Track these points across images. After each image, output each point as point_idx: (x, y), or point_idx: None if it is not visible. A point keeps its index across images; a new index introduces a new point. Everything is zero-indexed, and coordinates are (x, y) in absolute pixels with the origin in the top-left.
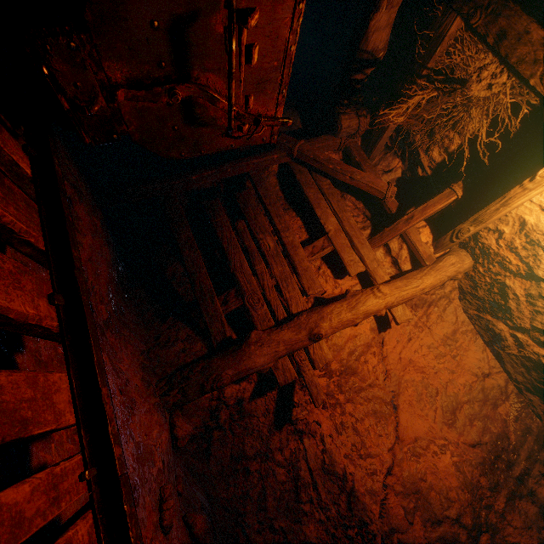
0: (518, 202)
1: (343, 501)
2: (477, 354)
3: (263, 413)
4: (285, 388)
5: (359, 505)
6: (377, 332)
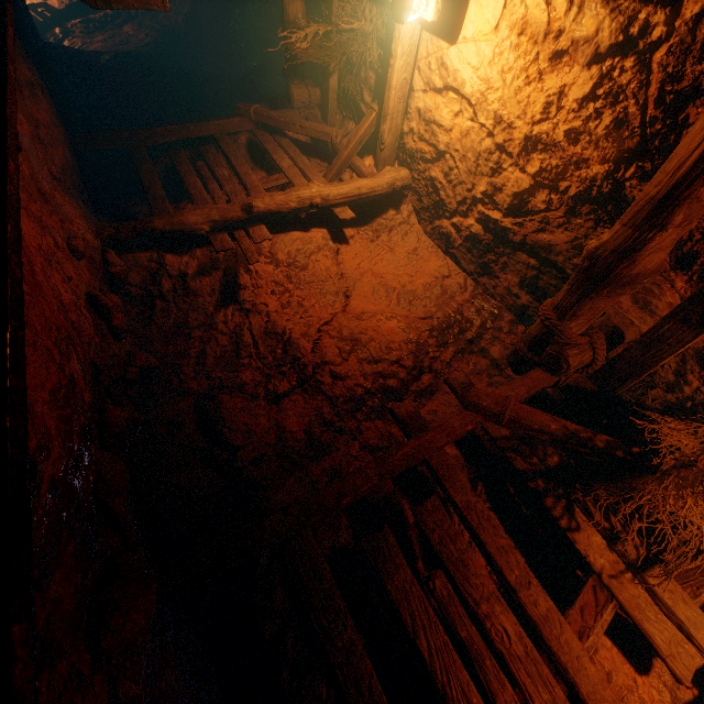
0: (394, 81)
1: (280, 348)
2: (437, 262)
3: (210, 293)
4: (230, 270)
5: (294, 346)
6: (331, 242)
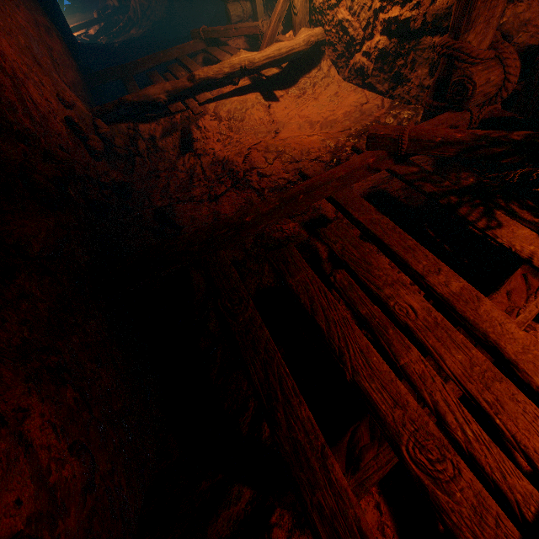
0: None
1: (220, 168)
2: (356, 96)
3: (172, 149)
4: (185, 130)
5: (229, 163)
6: (263, 101)
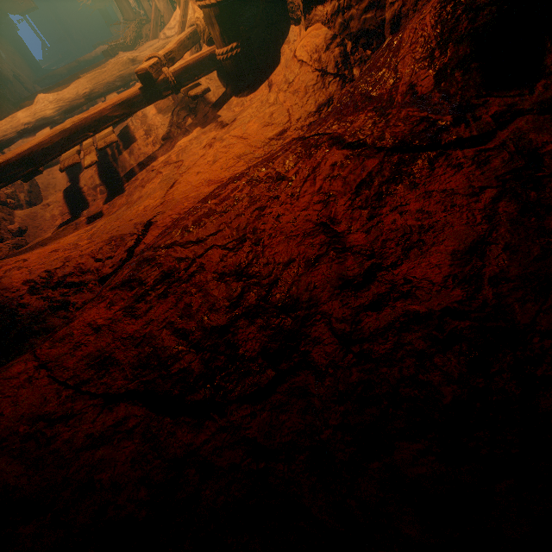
0: None
1: None
2: None
3: None
4: None
5: None
6: None
